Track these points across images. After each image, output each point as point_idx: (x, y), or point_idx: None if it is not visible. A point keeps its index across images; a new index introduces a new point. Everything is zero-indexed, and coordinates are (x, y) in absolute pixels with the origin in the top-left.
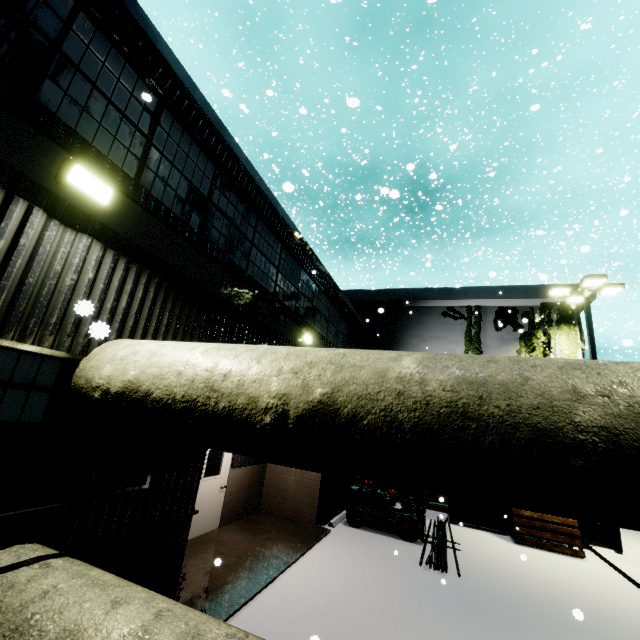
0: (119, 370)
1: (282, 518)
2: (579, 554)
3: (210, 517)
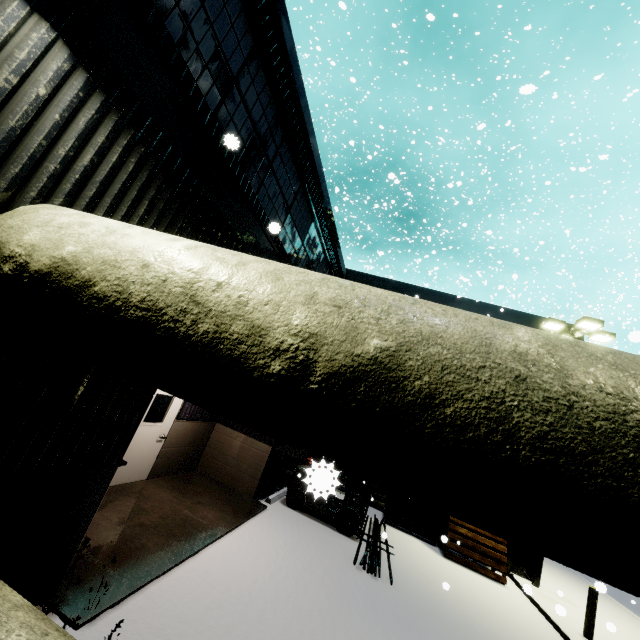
0: (51, 240)
1: (218, 483)
2: (501, 580)
3: (140, 466)
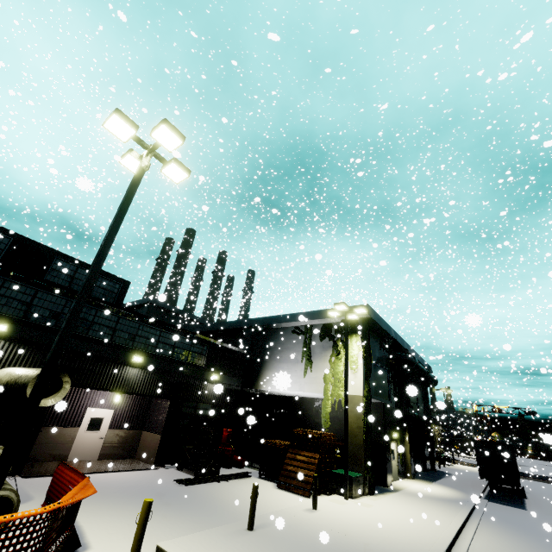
0: None
1: (141, 462)
2: (306, 494)
3: (91, 452)
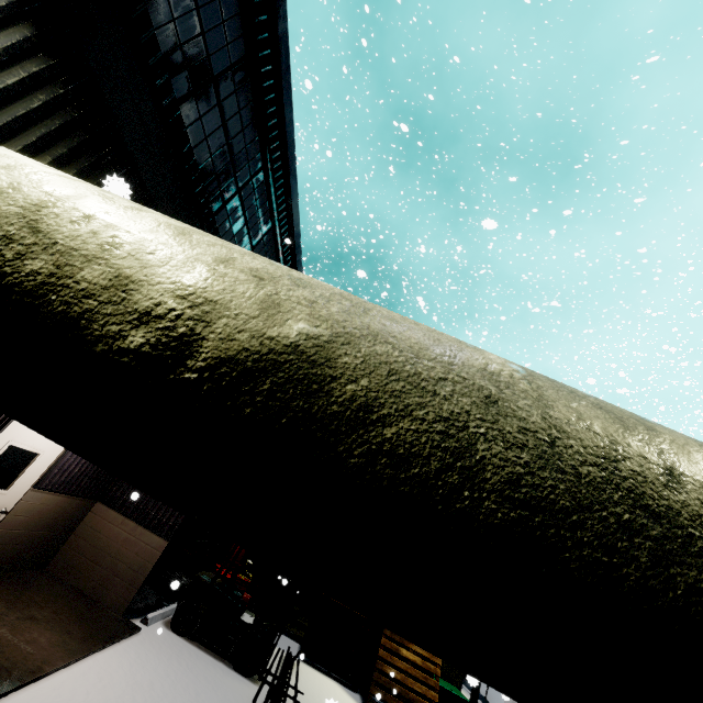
0: None
1: (76, 590)
2: None
3: None
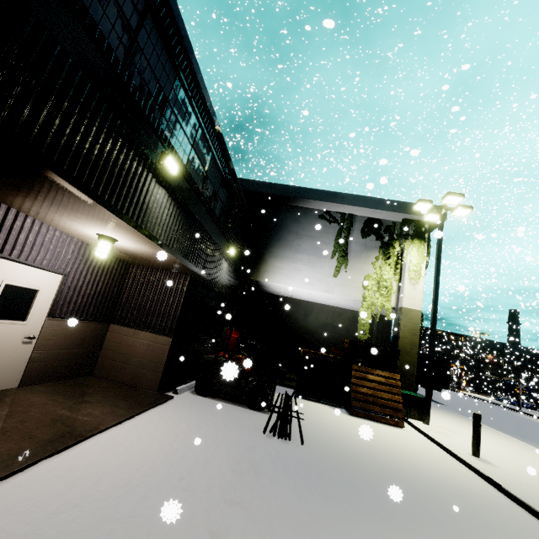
0: None
1: (118, 383)
2: (400, 424)
3: (1, 372)
